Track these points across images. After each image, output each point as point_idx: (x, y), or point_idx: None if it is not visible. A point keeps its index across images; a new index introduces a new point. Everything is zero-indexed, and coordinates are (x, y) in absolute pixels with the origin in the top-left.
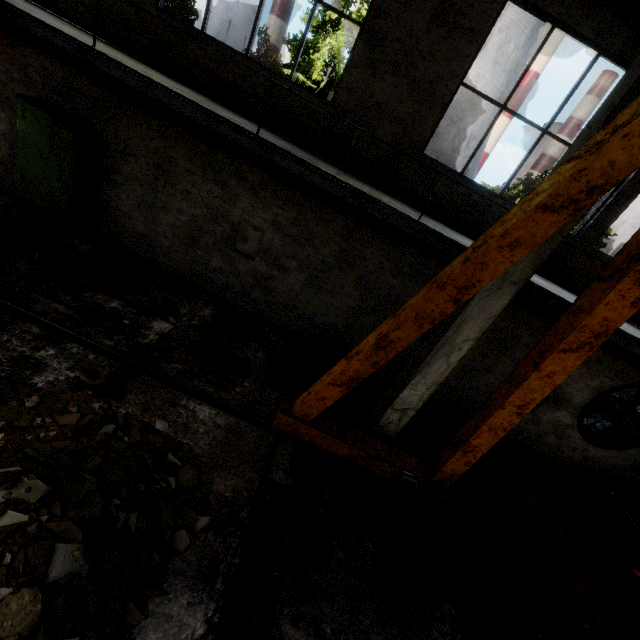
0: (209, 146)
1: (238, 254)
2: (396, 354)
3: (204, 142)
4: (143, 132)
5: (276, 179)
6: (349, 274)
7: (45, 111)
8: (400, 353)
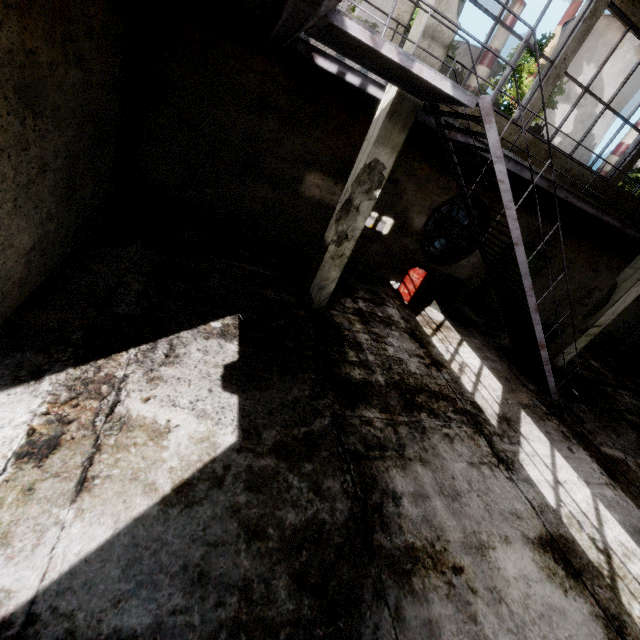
0: (601, 252)
1: (581, 305)
2: (634, 337)
3: (599, 251)
4: (567, 250)
5: (627, 263)
6: (635, 303)
7: (536, 254)
8: (636, 336)
